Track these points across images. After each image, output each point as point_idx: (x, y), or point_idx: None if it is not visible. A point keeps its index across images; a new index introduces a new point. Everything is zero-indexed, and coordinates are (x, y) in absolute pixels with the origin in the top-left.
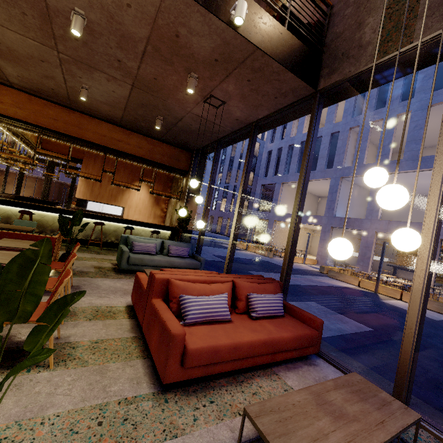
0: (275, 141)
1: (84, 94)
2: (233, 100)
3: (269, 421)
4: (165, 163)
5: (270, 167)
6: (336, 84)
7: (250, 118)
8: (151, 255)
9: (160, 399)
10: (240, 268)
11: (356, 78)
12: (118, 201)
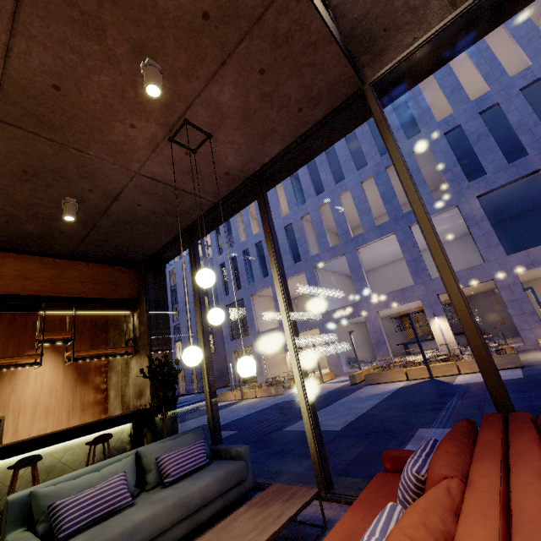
0: (225, 251)
1: None
2: (226, 128)
3: None
4: (91, 294)
5: (229, 282)
6: (397, 62)
7: (249, 165)
8: (120, 510)
9: None
10: (269, 432)
11: (428, 45)
12: None
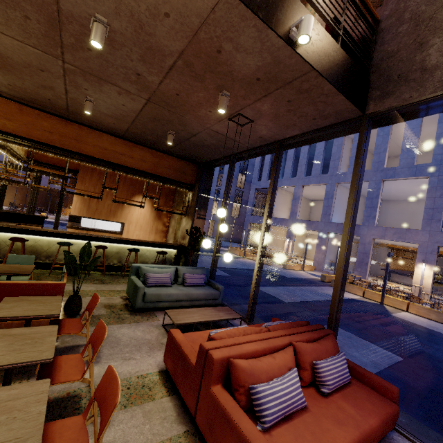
0: None
1: (89, 107)
2: (263, 119)
3: None
4: (171, 176)
5: (264, 171)
6: (391, 109)
7: (276, 136)
8: (167, 286)
9: None
10: (247, 284)
11: (418, 105)
12: (117, 216)
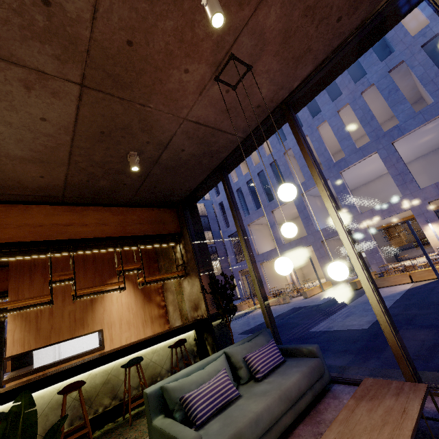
0: (221, 192)
1: None
2: (265, 56)
3: None
4: (148, 232)
5: (228, 217)
6: None
7: (279, 93)
8: (232, 401)
9: None
10: (297, 333)
11: None
12: (89, 324)
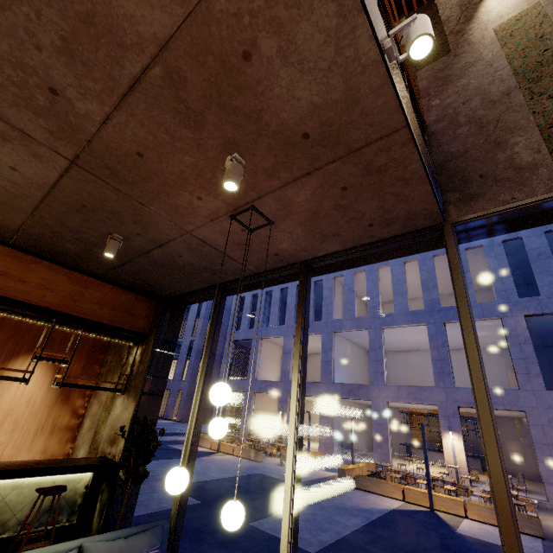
0: None
1: None
2: (290, 221)
3: None
4: (104, 319)
5: (243, 318)
6: (488, 214)
7: (302, 253)
8: None
9: None
10: None
11: (527, 209)
12: None
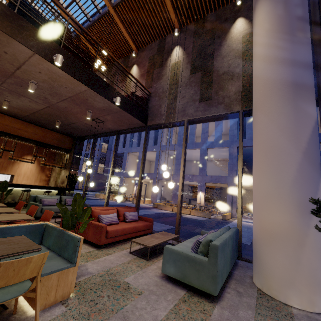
0: None
1: (7, 105)
2: (109, 122)
3: (139, 240)
4: (55, 144)
5: (120, 142)
6: (153, 125)
7: (116, 128)
8: (55, 206)
9: (99, 250)
10: None
11: (160, 125)
12: (8, 170)
